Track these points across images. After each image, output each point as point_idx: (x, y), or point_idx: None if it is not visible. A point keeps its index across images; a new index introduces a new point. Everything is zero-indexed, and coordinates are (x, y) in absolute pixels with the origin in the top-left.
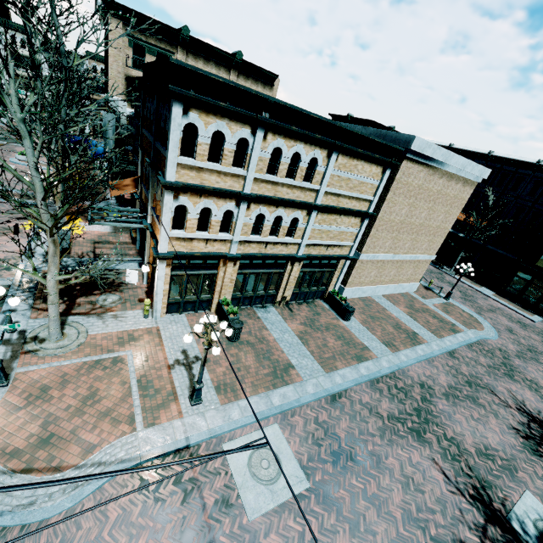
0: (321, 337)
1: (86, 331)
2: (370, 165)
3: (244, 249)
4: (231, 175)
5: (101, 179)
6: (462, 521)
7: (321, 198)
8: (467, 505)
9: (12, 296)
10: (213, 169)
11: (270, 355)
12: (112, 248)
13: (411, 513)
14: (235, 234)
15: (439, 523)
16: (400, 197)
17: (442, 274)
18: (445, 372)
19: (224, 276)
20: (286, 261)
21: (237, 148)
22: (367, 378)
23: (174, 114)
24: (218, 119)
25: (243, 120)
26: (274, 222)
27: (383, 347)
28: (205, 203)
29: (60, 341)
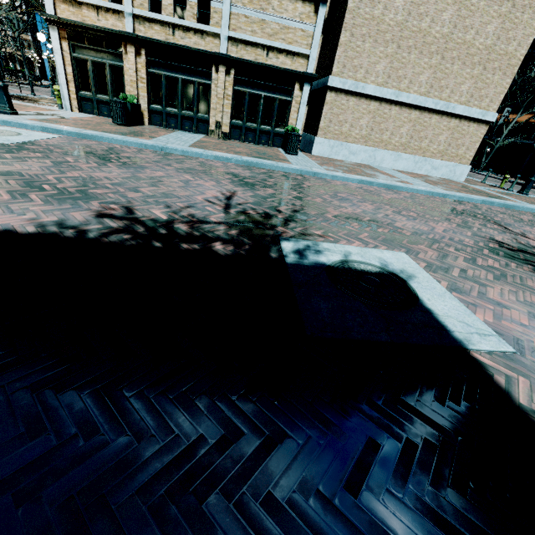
0: (232, 147)
1: None
2: None
3: (146, 33)
4: None
5: None
6: (173, 208)
7: None
8: (215, 210)
9: None
10: None
11: (141, 133)
12: None
13: (95, 181)
14: (125, 2)
15: (123, 194)
16: None
17: None
18: (410, 197)
19: (129, 68)
20: (211, 68)
21: None
22: (242, 159)
23: None
24: None
25: None
26: None
27: (316, 166)
28: None
29: None
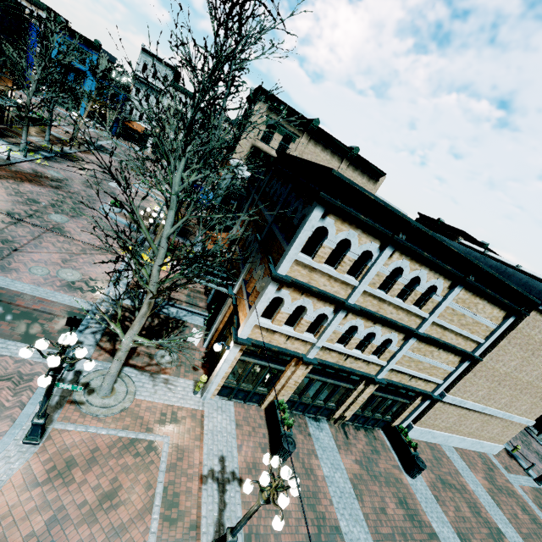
0: (379, 493)
1: (135, 392)
2: (492, 307)
3: (322, 355)
4: (341, 281)
5: (222, 264)
6: None
7: (425, 327)
8: None
9: (90, 360)
10: (326, 272)
11: (315, 501)
12: (186, 294)
13: None
14: (320, 339)
15: None
16: (515, 347)
17: (527, 436)
18: None
19: (290, 376)
20: (360, 378)
21: (358, 258)
22: None
23: (312, 216)
24: (351, 228)
25: (375, 234)
26: (364, 336)
27: (457, 541)
28: (304, 301)
29: (107, 398)
